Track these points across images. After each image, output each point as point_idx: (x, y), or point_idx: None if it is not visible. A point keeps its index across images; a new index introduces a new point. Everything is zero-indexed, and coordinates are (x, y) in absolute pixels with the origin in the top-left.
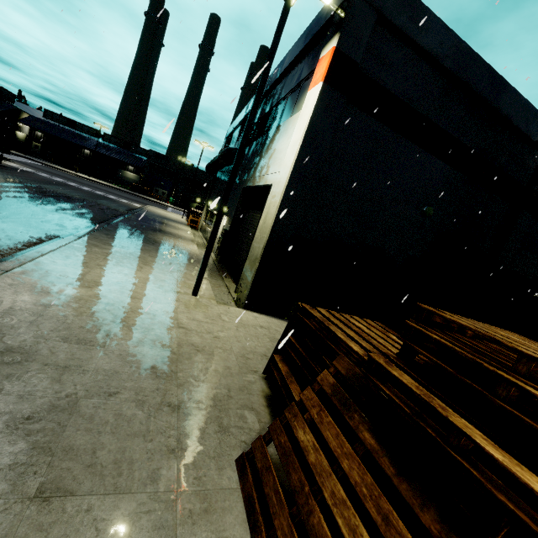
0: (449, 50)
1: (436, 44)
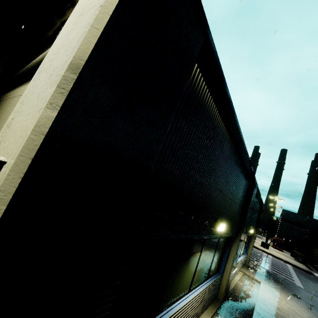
0: (299, 216)
1: (296, 215)
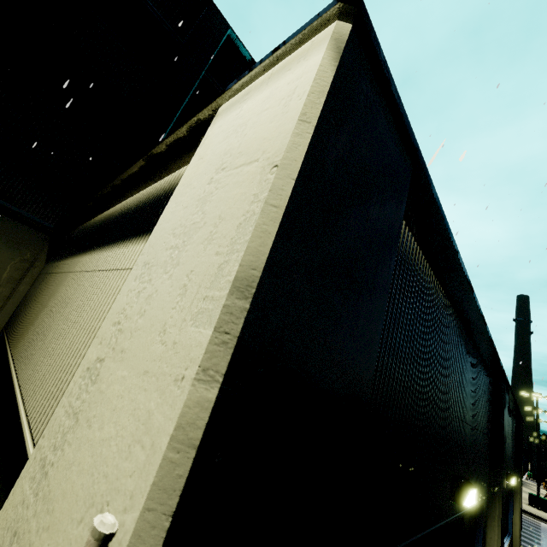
0: None
1: None
